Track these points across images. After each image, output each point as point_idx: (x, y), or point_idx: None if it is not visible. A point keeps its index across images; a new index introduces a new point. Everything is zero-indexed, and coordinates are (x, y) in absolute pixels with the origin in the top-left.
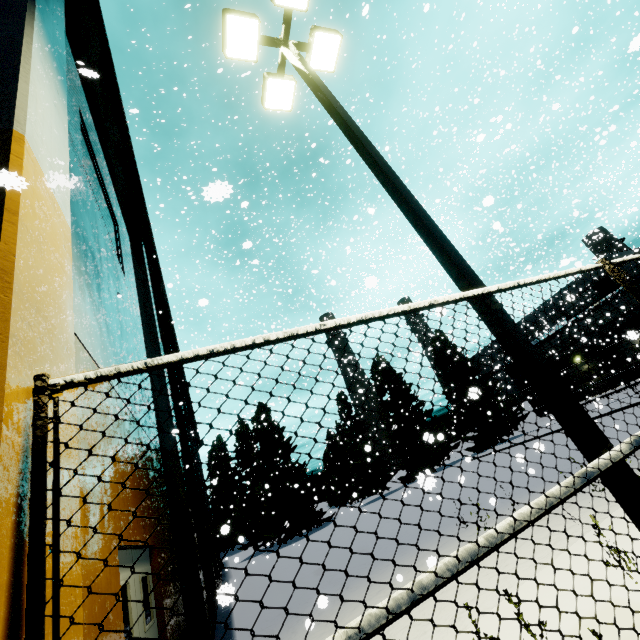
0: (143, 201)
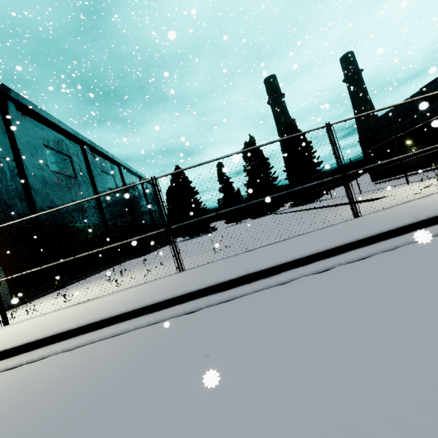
0: None
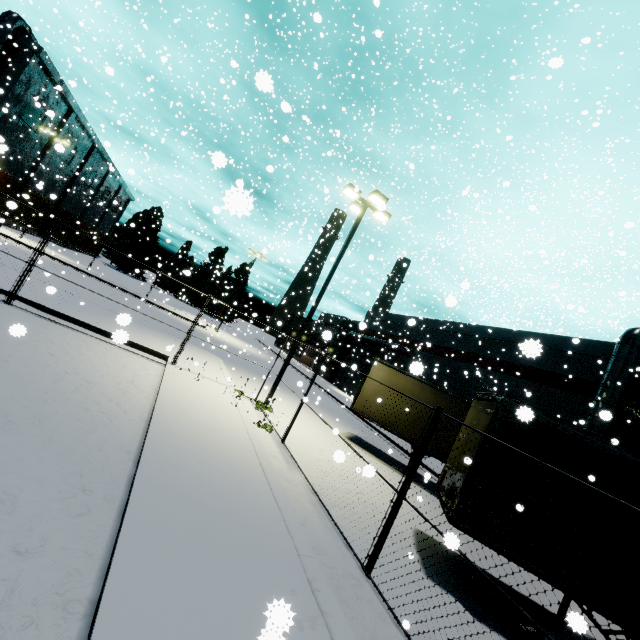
0: (72, 106)
